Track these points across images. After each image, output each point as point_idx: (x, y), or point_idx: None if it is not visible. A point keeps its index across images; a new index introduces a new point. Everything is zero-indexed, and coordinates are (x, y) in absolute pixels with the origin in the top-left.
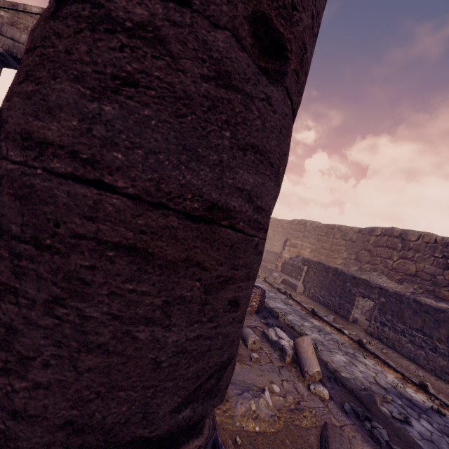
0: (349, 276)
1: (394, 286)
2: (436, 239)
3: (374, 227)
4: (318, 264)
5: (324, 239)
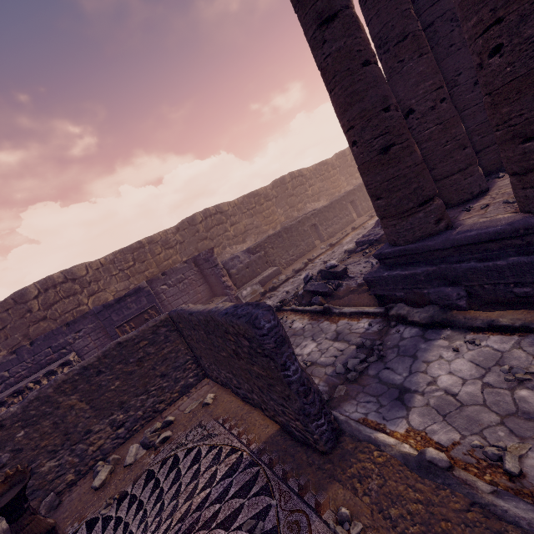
0: (296, 223)
1: (248, 244)
2: (235, 203)
3: (193, 216)
4: (269, 239)
5: (142, 267)
